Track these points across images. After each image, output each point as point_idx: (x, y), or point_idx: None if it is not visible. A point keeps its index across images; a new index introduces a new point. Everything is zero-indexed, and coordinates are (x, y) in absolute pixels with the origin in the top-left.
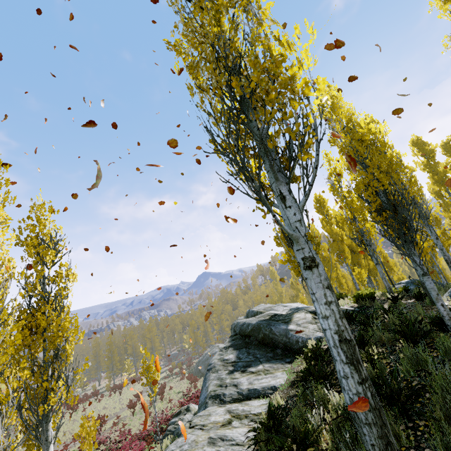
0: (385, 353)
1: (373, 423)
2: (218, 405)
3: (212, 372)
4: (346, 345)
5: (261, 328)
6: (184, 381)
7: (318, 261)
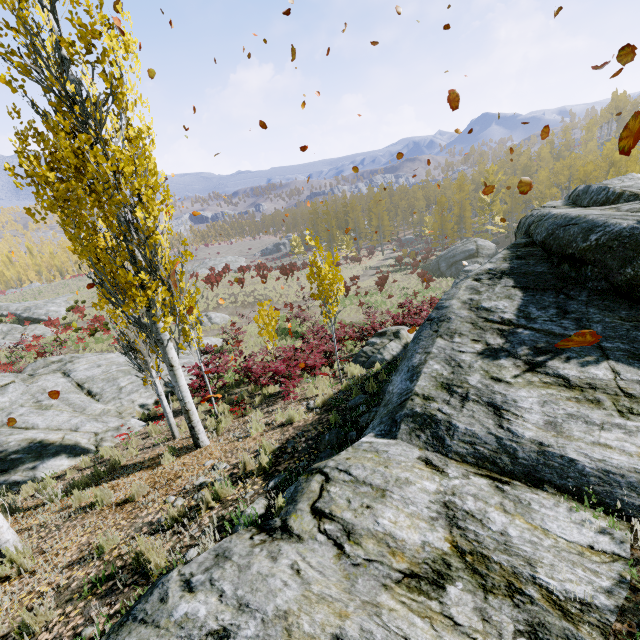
0: None
1: None
2: (423, 448)
3: (437, 332)
4: None
5: None
6: (414, 276)
7: None
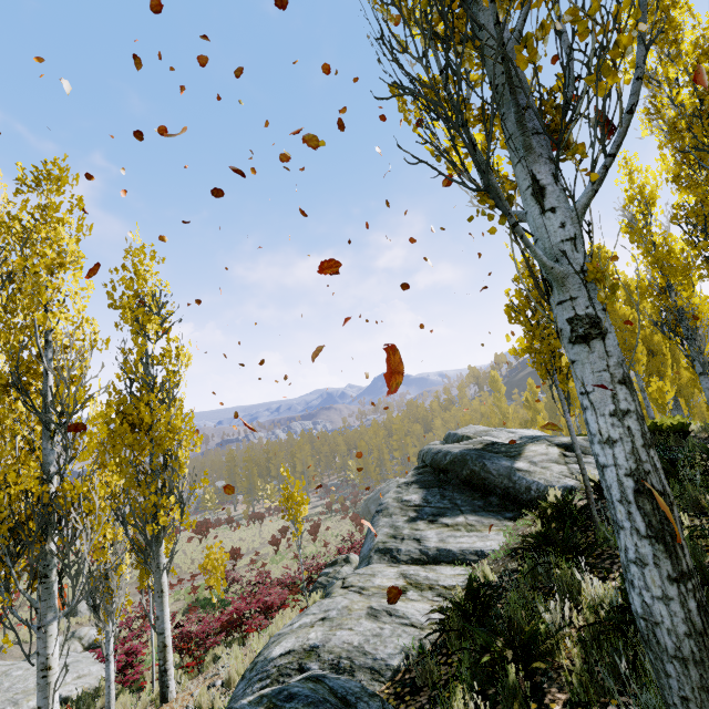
0: (706, 528)
1: (692, 660)
2: (387, 563)
3: (383, 515)
4: (651, 502)
5: (467, 461)
6: (346, 522)
7: (605, 327)
